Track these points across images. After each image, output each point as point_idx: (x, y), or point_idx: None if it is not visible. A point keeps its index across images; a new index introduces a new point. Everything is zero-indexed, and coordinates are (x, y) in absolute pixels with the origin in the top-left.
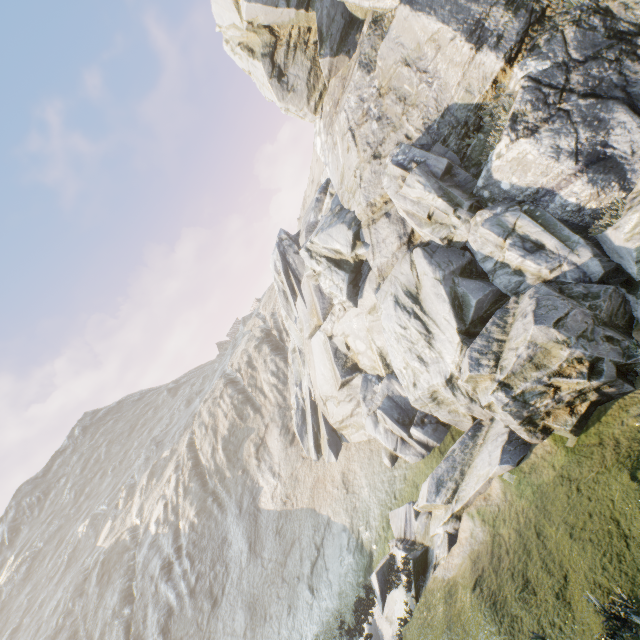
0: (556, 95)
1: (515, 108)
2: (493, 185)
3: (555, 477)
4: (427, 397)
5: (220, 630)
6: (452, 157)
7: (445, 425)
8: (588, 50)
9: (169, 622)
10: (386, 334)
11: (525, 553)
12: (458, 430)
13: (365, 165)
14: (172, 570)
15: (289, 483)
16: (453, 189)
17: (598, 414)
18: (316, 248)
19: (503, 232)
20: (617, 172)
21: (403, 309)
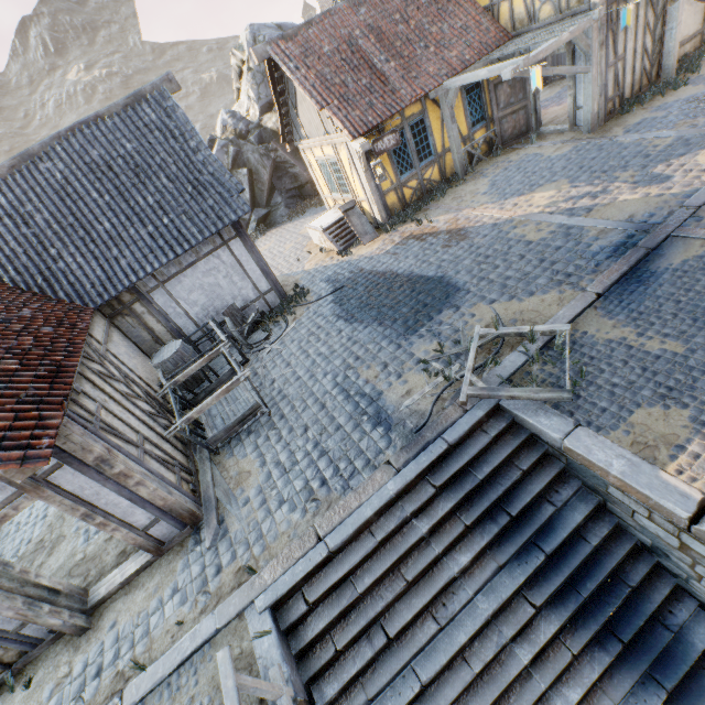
0: None
1: None
2: None
3: None
4: None
5: None
6: None
7: None
8: None
9: None
10: None
11: None
12: None
13: None
14: None
15: None
16: None
17: None
18: None
19: None
20: None
21: None
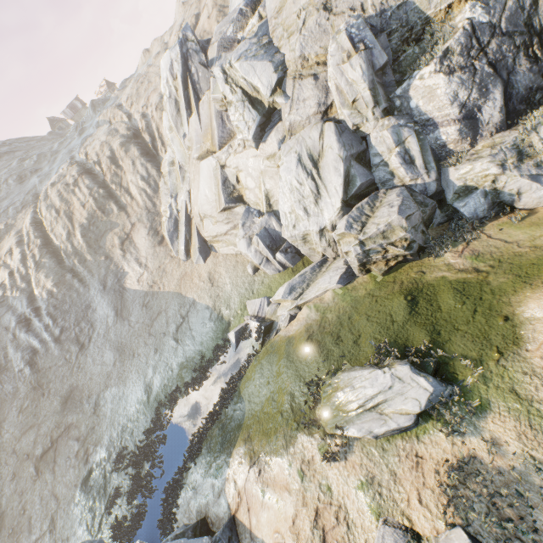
0: (477, 51)
1: (451, 44)
2: (406, 99)
3: (366, 294)
4: (300, 237)
5: (90, 362)
6: (389, 55)
7: (300, 255)
8: (511, 26)
9: (35, 358)
10: (282, 183)
11: (340, 326)
12: (308, 260)
13: (313, 10)
14: (31, 324)
15: (157, 273)
16: (380, 87)
17: (397, 268)
18: (234, 74)
19: (397, 141)
20: (474, 132)
21: (304, 169)
